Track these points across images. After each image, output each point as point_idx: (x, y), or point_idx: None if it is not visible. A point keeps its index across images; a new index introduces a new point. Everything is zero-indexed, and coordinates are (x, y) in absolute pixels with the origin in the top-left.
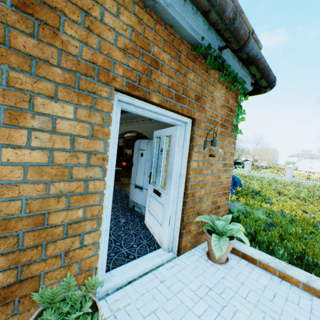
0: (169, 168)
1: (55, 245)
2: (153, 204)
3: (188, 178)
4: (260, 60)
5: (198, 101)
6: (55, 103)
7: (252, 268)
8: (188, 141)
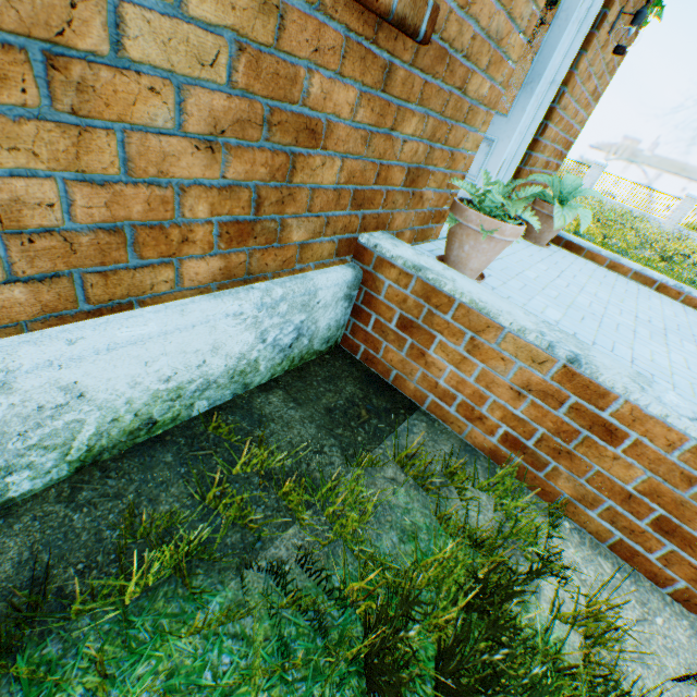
0: (535, 62)
1: (455, 131)
2: None
3: (562, 93)
4: None
5: None
6: None
7: (575, 257)
8: None
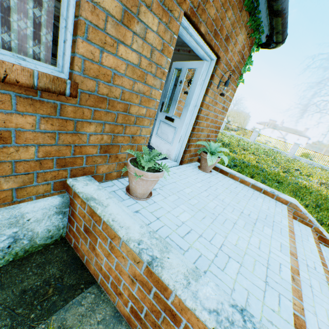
0: (187, 98)
1: (130, 128)
2: (164, 128)
3: (201, 110)
4: (284, 15)
5: (226, 41)
6: (150, 13)
7: (225, 177)
8: (209, 77)
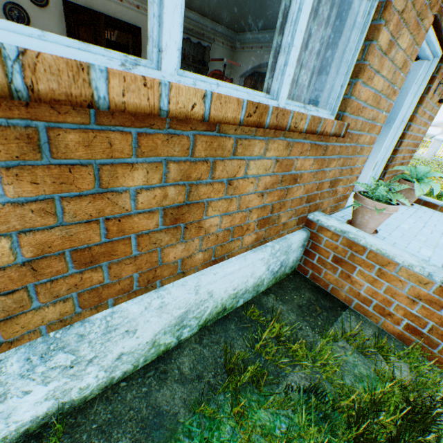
0: (389, 113)
1: (353, 160)
2: None
3: (408, 125)
4: None
5: None
6: (406, 33)
7: (433, 211)
8: (427, 81)
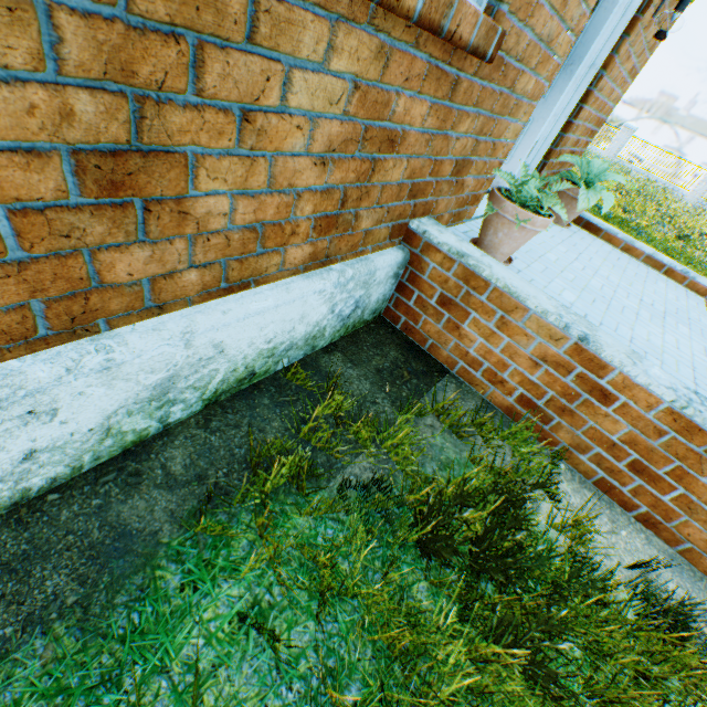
0: (577, 44)
1: (500, 125)
2: None
3: (600, 77)
4: None
5: None
6: None
7: (593, 238)
8: None
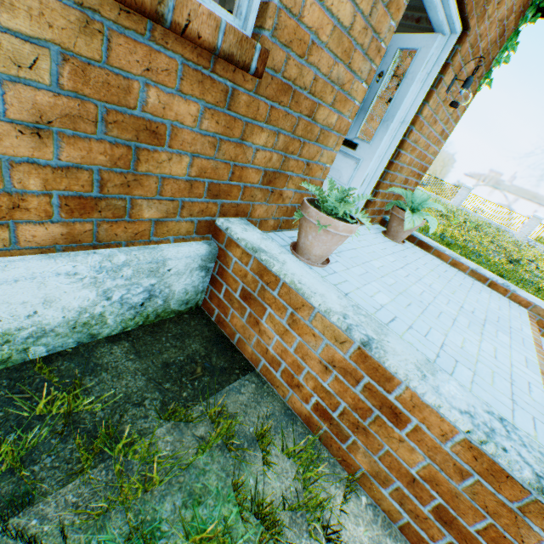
0: (390, 107)
1: (308, 147)
2: (335, 160)
3: (410, 130)
4: None
5: None
6: None
7: (425, 254)
8: (439, 68)
